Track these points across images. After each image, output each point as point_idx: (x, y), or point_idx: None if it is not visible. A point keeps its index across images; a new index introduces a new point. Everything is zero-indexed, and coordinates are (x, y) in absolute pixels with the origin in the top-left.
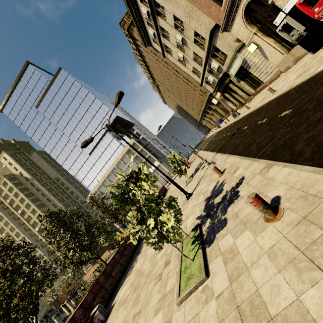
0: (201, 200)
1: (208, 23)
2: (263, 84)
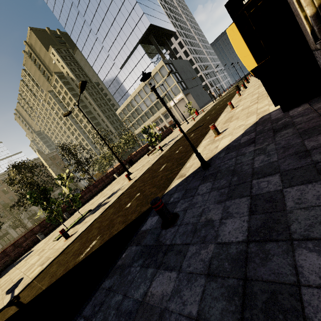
0: (116, 189)
1: None
2: None
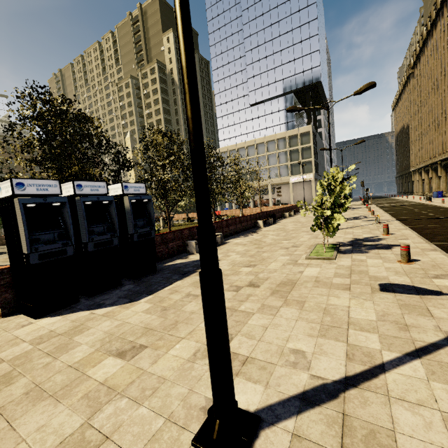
0: (348, 236)
1: None
2: None
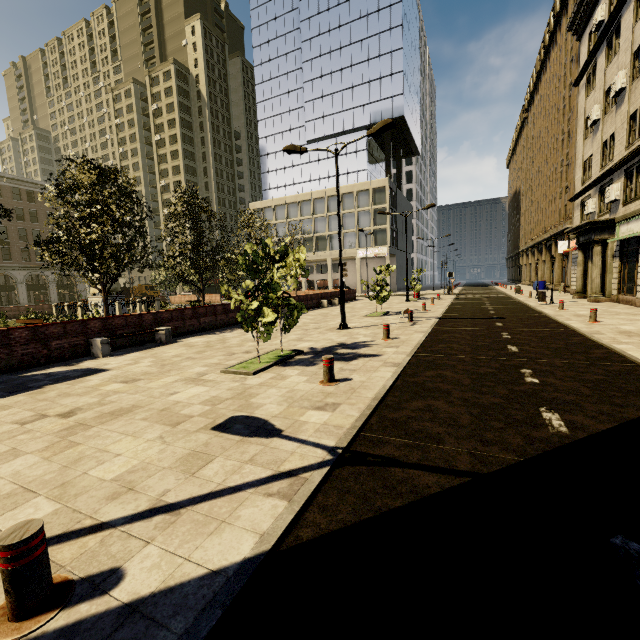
0: (339, 340)
1: None
2: (635, 296)
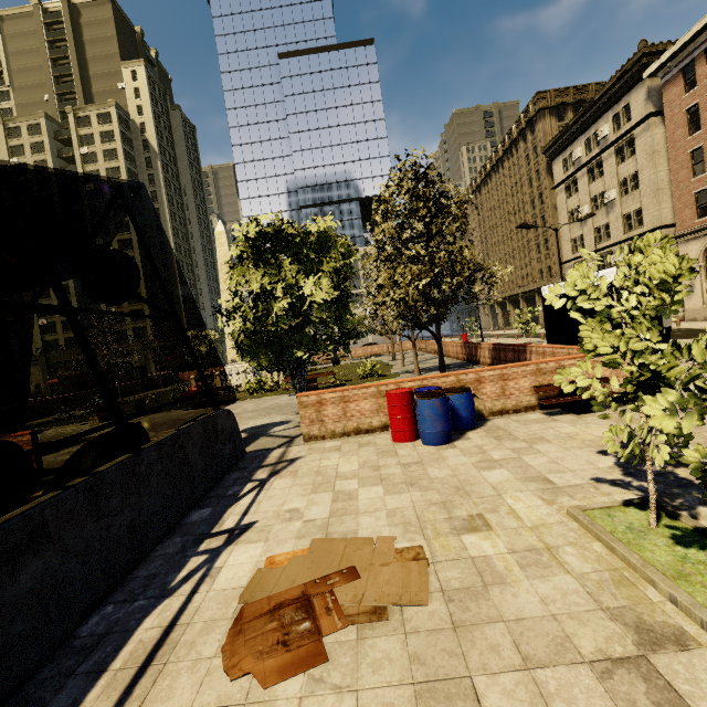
0: None
1: (664, 217)
2: None
